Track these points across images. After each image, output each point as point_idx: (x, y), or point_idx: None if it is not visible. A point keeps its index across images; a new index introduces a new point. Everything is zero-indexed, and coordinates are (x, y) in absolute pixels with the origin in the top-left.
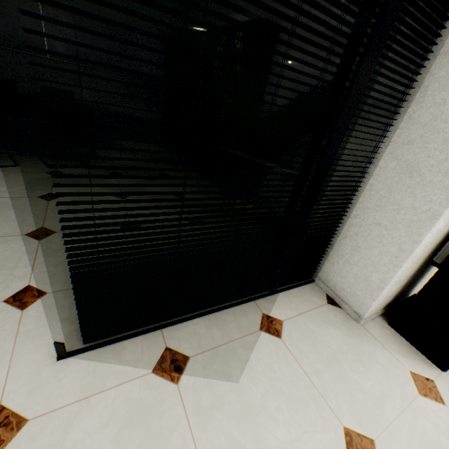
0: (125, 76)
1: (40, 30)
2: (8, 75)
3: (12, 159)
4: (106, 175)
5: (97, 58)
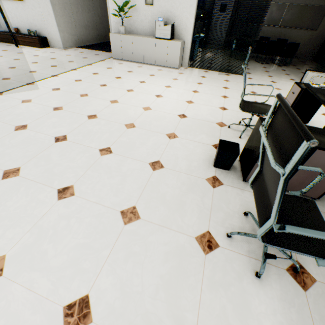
0: (308, 30)
1: (281, 16)
2: (260, 36)
3: (266, 62)
4: (295, 69)
5: (299, 24)
